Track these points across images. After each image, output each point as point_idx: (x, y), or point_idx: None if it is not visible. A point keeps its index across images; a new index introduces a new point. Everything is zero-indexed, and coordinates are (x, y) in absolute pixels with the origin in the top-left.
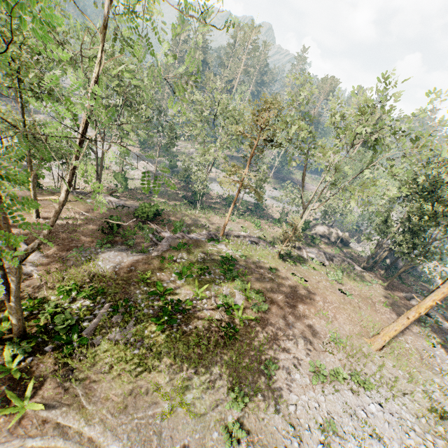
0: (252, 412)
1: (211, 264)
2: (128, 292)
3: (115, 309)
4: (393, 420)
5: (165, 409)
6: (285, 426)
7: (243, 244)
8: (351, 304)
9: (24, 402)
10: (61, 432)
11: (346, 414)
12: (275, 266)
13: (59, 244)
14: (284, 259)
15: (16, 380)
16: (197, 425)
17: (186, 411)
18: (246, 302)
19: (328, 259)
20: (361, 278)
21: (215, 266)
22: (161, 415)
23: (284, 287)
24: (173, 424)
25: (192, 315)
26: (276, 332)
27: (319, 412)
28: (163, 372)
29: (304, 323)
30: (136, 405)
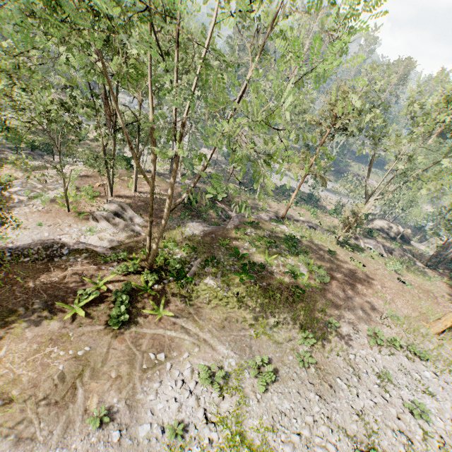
0: (318, 351)
1: (276, 240)
2: (213, 253)
3: (205, 263)
4: (446, 387)
5: (253, 332)
6: (346, 366)
7: (303, 228)
8: (409, 293)
9: (159, 310)
10: (186, 331)
11: (400, 372)
12: (333, 250)
13: (153, 213)
14: (342, 245)
15: (151, 296)
16: (277, 348)
17: (268, 338)
18: (309, 274)
19: (387, 252)
20: (422, 273)
21: (280, 242)
22: (250, 337)
23: (343, 268)
24: (259, 344)
25: (265, 276)
26: (336, 301)
27: (376, 365)
28: (248, 309)
29: (362, 299)
30: (230, 327)
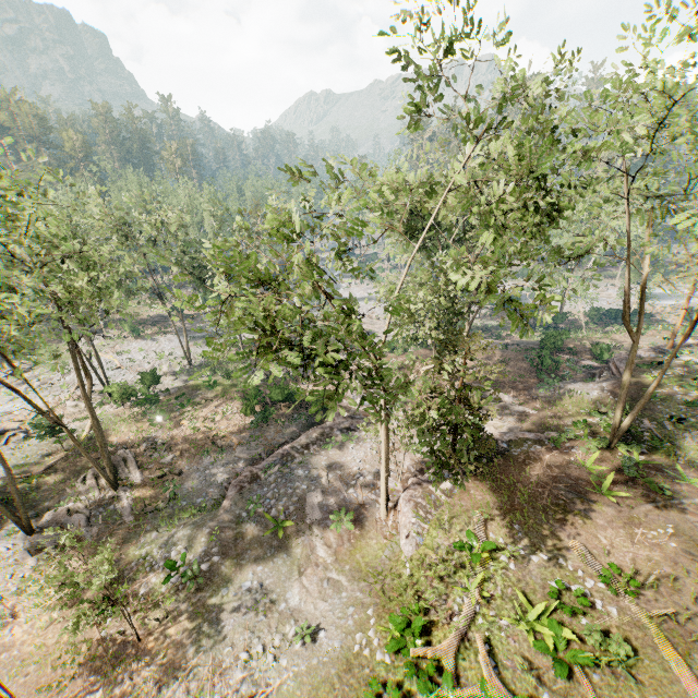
0: None
1: None
2: (650, 409)
3: (657, 422)
4: None
5: None
6: None
7: None
8: None
9: (683, 479)
10: None
11: None
12: None
13: (509, 387)
14: None
15: (653, 468)
16: None
17: None
18: None
19: None
20: None
21: None
22: None
23: None
24: None
25: None
26: None
27: None
28: None
29: None
30: None
